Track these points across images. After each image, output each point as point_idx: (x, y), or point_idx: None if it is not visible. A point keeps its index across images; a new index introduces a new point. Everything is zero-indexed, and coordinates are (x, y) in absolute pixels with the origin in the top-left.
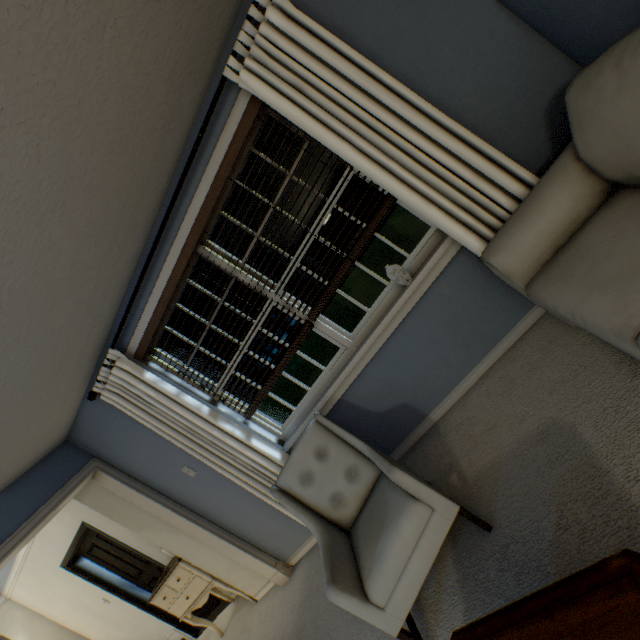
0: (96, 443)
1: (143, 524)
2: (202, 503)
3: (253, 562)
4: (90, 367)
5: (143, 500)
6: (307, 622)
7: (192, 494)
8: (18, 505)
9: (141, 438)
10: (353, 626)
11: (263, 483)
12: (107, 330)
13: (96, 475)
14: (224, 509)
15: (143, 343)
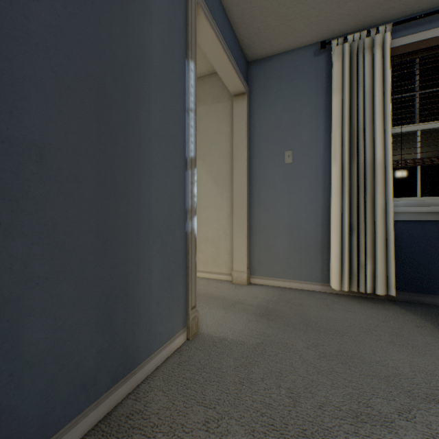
0: (261, 82)
1: (205, 158)
2: (261, 184)
3: (240, 249)
4: (347, 27)
5: (240, 140)
6: (286, 311)
7: (264, 172)
8: (228, 37)
9: (293, 107)
10: (396, 346)
11: (348, 208)
12: (397, 15)
13: (239, 96)
14: (268, 202)
15: (401, 48)
